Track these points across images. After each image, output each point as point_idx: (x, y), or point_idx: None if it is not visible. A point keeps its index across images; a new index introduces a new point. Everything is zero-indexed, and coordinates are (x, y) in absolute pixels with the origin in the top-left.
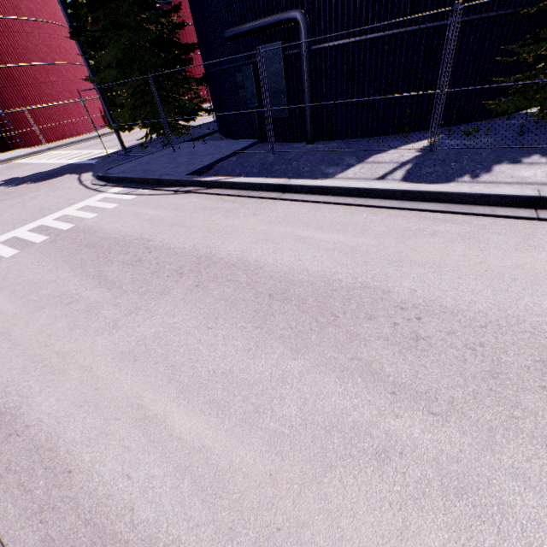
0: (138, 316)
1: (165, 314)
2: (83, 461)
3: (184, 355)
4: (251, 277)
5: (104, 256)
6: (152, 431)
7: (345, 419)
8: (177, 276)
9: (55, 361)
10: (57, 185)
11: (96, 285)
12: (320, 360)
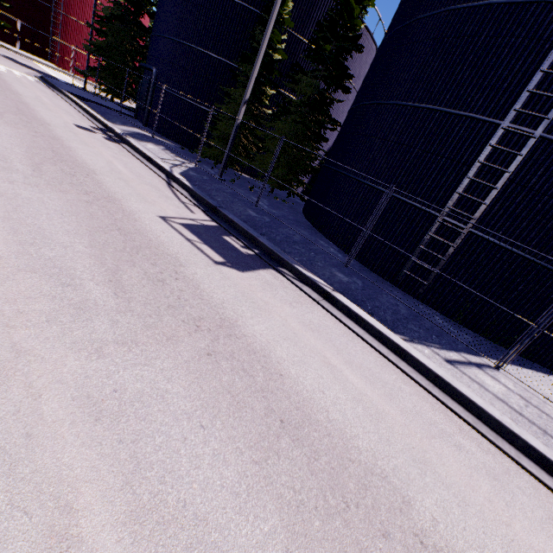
0: None
1: None
2: None
3: None
4: (2, 83)
5: None
6: None
7: None
8: None
9: None
10: (21, 68)
11: None
12: None
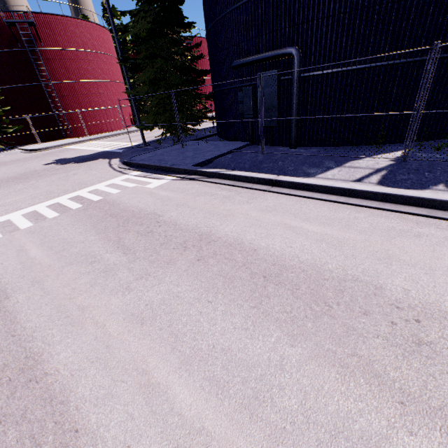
0: (147, 281)
1: (170, 282)
2: (89, 422)
3: (186, 324)
4: (246, 257)
5: (123, 225)
6: (154, 400)
7: (351, 425)
8: (181, 249)
9: (76, 314)
10: (93, 166)
11: (115, 249)
12: (318, 351)
